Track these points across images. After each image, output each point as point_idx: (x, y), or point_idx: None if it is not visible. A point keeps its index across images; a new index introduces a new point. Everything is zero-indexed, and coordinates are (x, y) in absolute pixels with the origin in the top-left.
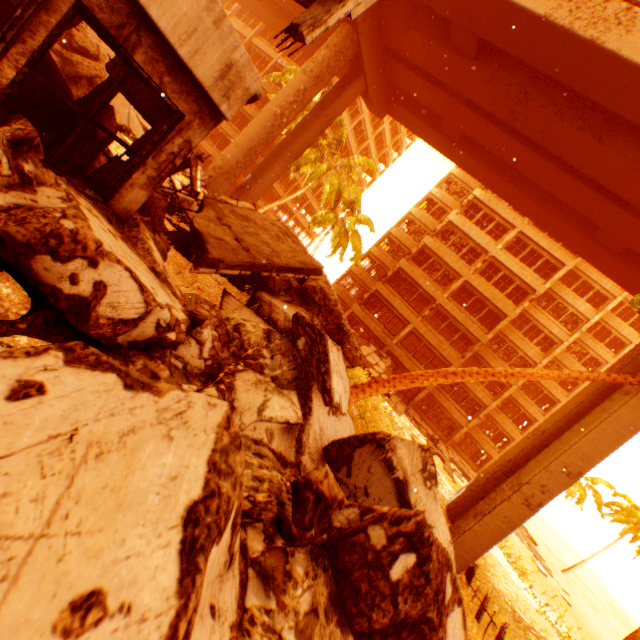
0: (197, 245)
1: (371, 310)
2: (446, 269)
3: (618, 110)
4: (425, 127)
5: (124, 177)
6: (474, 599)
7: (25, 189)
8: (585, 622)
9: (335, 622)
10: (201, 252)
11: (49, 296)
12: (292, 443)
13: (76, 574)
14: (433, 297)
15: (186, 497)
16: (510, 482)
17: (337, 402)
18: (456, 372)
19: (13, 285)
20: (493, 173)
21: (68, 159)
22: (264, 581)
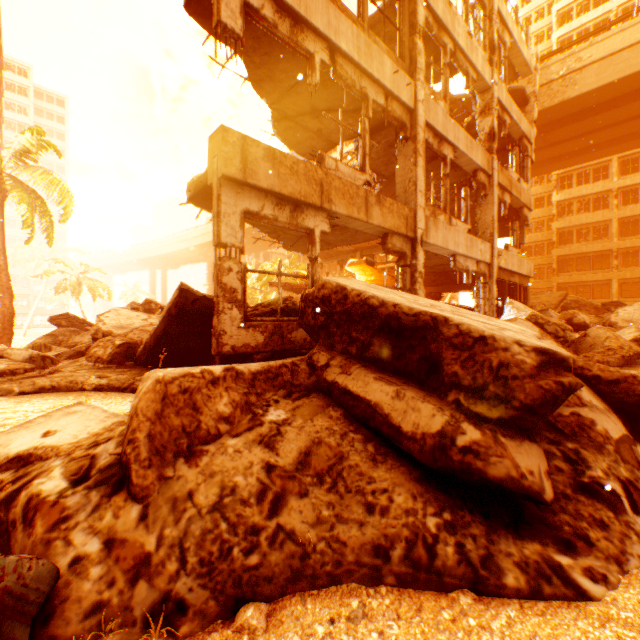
0: None
1: None
2: (592, 226)
3: (609, 98)
4: None
5: None
6: None
7: None
8: None
9: None
10: None
11: (578, 325)
12: None
13: None
14: (606, 250)
15: None
16: None
17: None
18: None
19: None
20: (560, 162)
21: None
22: None
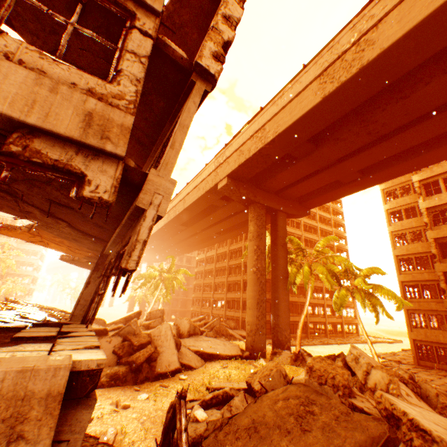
0: None
1: None
2: None
3: (433, 50)
4: (334, 192)
5: None
6: None
7: None
8: None
9: None
10: None
11: None
12: None
13: None
14: None
15: None
16: None
17: None
18: None
19: None
20: (408, 160)
21: None
22: None
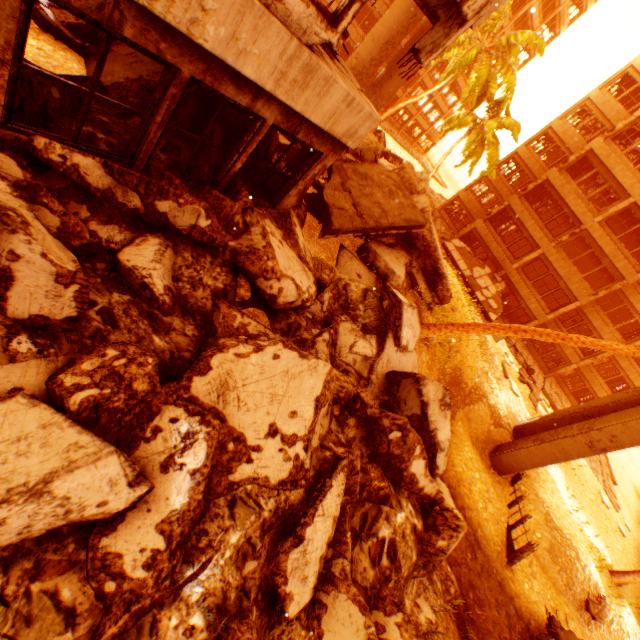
0: (324, 214)
1: (498, 226)
2: (610, 185)
3: None
4: None
5: (285, 193)
6: (512, 495)
7: (247, 232)
8: (635, 553)
9: (363, 444)
10: (327, 221)
11: (262, 294)
12: (367, 367)
13: (291, 406)
14: (579, 220)
15: (316, 394)
16: (581, 425)
17: (404, 345)
18: (527, 331)
19: (244, 280)
20: None
21: (253, 176)
22: (338, 423)
